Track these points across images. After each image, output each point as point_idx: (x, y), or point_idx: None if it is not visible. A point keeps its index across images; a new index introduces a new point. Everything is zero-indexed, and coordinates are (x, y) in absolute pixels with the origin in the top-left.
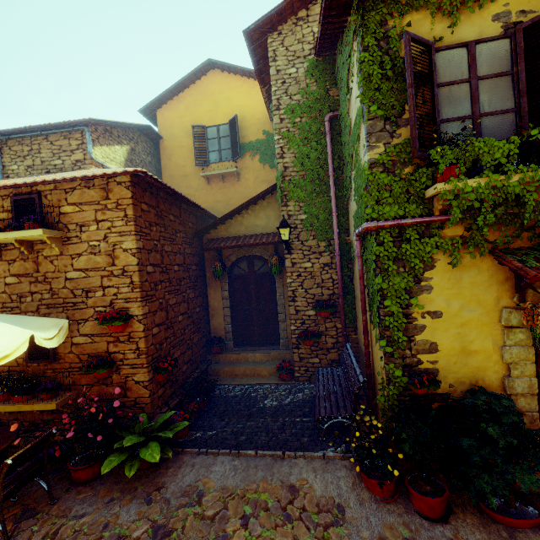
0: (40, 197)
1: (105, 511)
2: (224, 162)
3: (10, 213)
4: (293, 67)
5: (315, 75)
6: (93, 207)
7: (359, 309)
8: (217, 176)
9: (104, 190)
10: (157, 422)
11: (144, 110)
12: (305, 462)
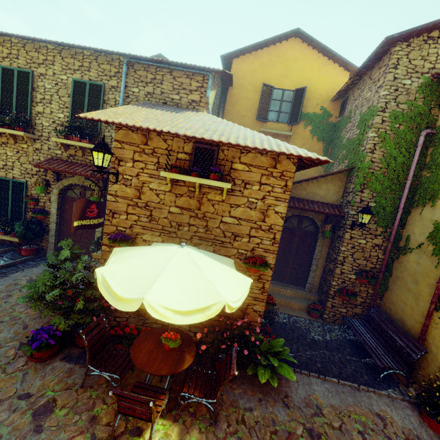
0: (218, 149)
1: (264, 409)
2: (279, 123)
3: (188, 155)
4: (409, 79)
5: (425, 92)
6: (260, 170)
7: (399, 287)
8: (271, 134)
9: (274, 159)
10: (273, 345)
11: (224, 56)
12: (376, 397)
